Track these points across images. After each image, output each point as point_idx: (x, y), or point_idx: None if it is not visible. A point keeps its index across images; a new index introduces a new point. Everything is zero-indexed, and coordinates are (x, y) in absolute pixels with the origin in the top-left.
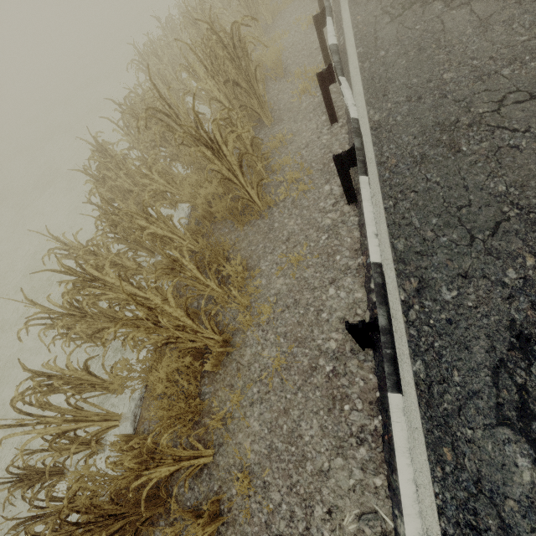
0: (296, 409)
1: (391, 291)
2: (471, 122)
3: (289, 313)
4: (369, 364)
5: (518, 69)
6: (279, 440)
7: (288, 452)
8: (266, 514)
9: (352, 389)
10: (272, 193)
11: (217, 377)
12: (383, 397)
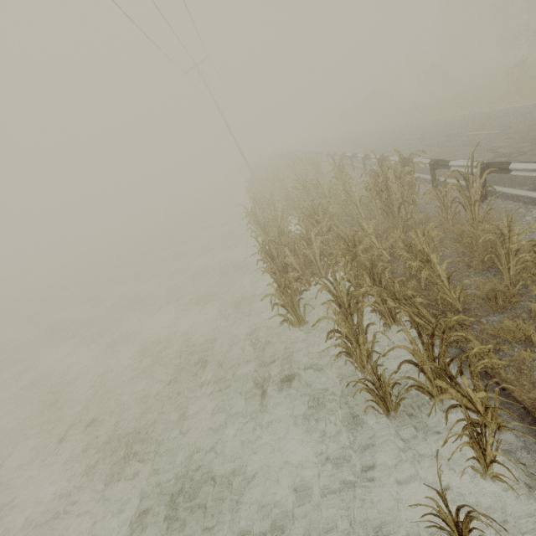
0: None
1: None
2: None
3: None
4: None
5: None
6: None
7: None
8: None
9: None
10: None
11: None
12: None
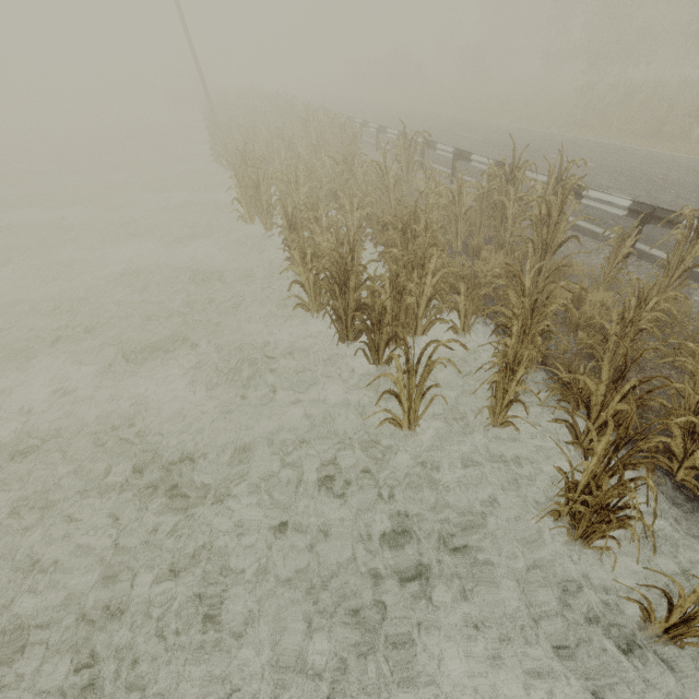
0: None
1: None
2: None
3: None
4: None
5: None
6: None
7: None
8: None
9: None
10: None
11: None
12: None
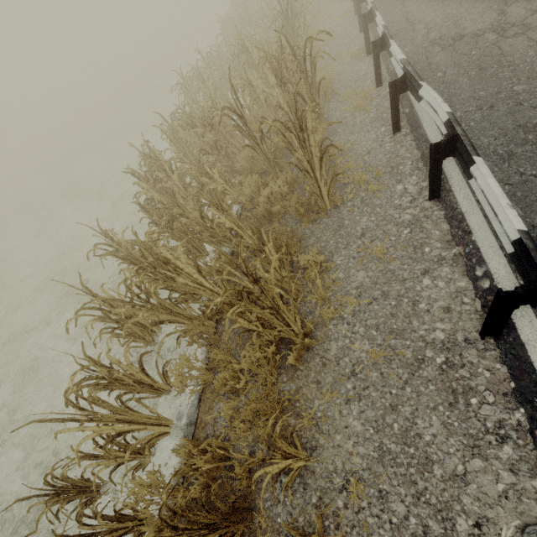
0: (407, 405)
1: (505, 276)
2: None
3: (378, 305)
4: (493, 353)
5: None
6: (391, 441)
7: (406, 454)
8: (390, 530)
9: (476, 381)
10: (338, 193)
11: (298, 373)
12: (521, 387)
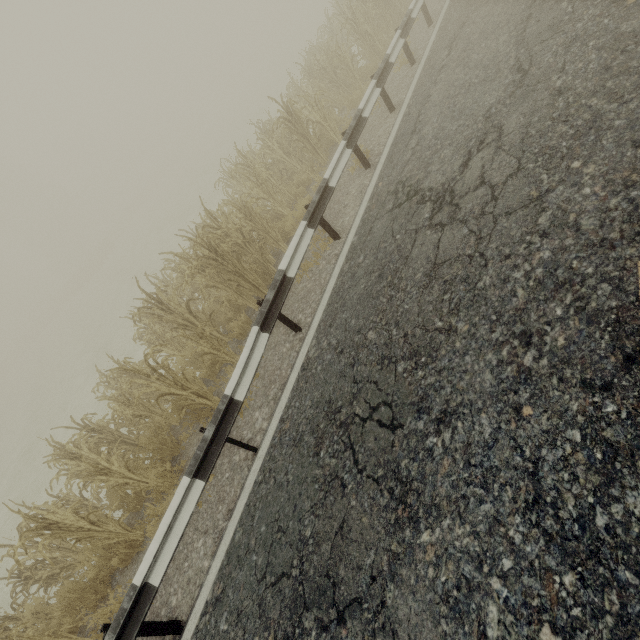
0: None
1: (209, 583)
2: (344, 421)
3: None
4: None
5: (408, 372)
6: None
7: None
8: None
9: None
10: None
11: (125, 570)
12: None
